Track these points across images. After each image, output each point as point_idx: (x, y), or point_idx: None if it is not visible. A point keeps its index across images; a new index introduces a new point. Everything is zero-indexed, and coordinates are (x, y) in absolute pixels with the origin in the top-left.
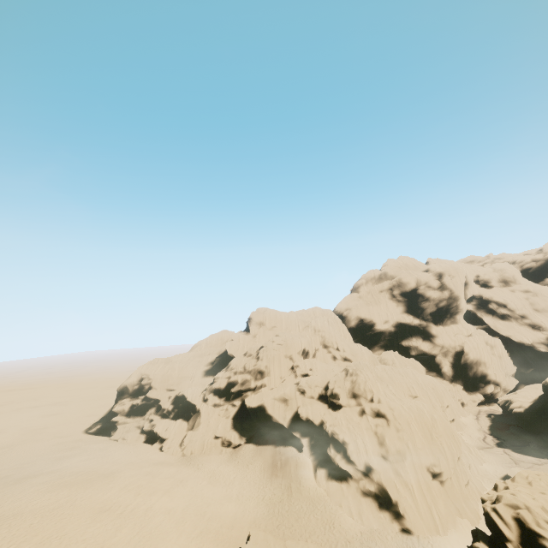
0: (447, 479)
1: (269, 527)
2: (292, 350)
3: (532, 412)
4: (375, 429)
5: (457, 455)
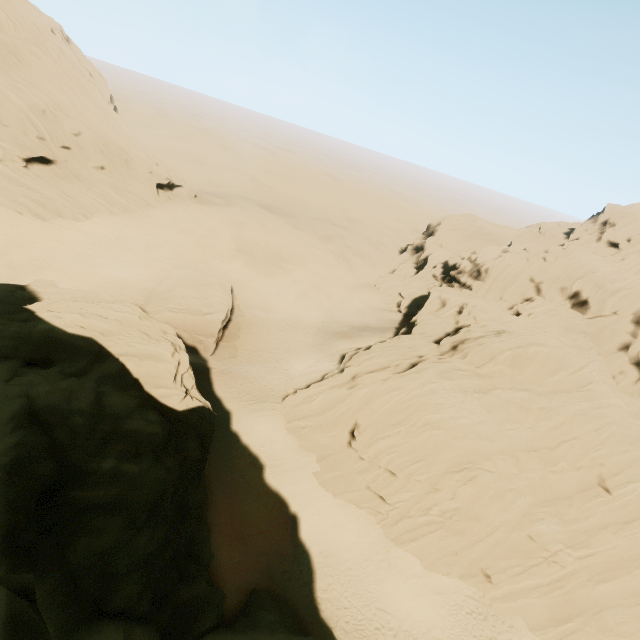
0: (356, 451)
1: (288, 320)
2: (548, 277)
3: None
4: (392, 366)
5: (387, 465)
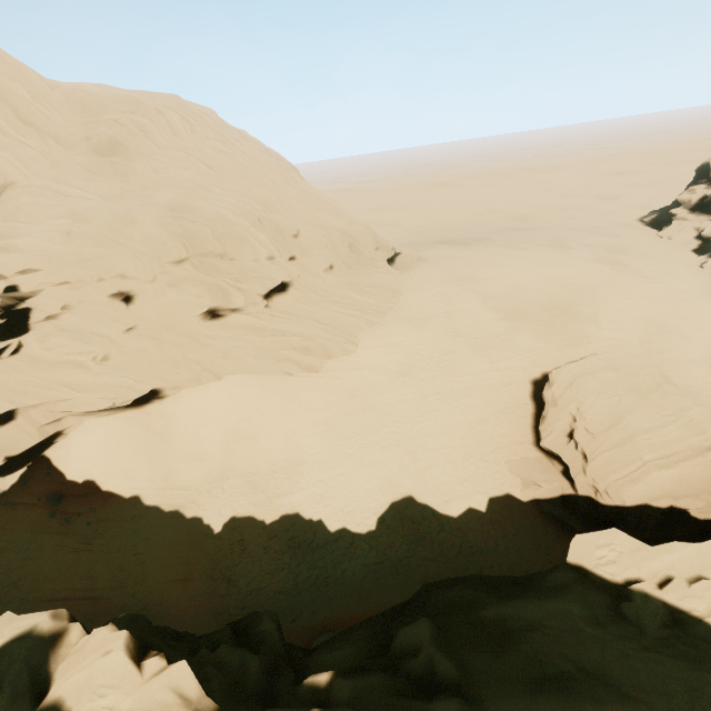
0: None
1: None
2: None
3: None
4: None
5: None
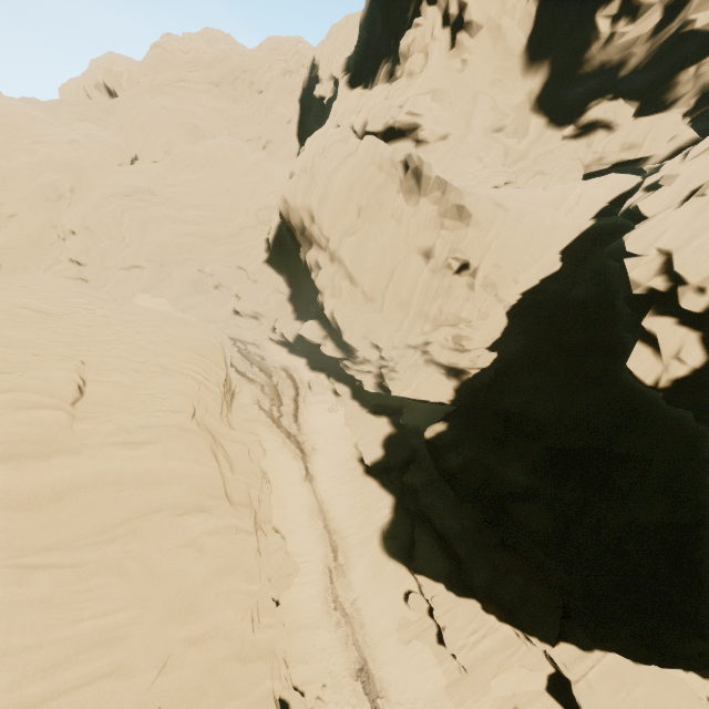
0: None
1: None
2: (86, 79)
3: None
4: None
5: None
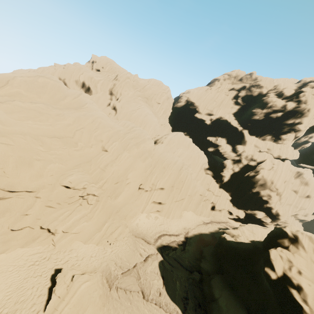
0: None
1: None
2: (67, 75)
3: (233, 249)
4: None
5: None
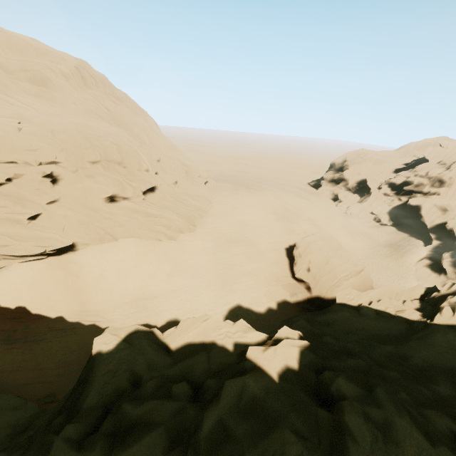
0: None
1: (358, 256)
2: None
3: None
4: None
5: None
